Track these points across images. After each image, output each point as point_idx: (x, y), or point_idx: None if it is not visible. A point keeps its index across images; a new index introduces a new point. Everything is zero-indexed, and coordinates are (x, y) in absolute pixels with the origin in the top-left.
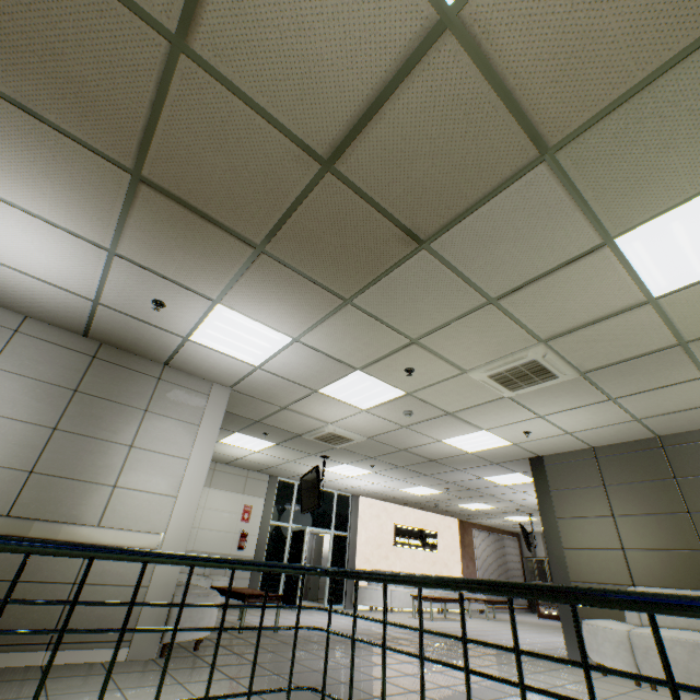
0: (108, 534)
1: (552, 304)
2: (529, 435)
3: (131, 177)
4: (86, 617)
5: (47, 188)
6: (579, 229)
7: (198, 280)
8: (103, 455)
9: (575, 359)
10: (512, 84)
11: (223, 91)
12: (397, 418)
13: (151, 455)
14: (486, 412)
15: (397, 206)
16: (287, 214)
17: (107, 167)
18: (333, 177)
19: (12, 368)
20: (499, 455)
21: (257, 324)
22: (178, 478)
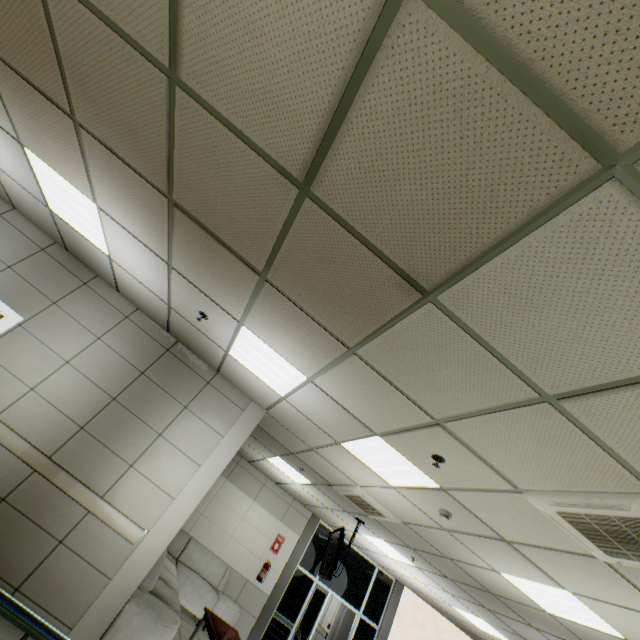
0: (105, 508)
1: None
2: None
3: (169, 202)
4: (53, 580)
5: (129, 210)
6: None
7: (225, 299)
8: (136, 434)
9: None
10: (526, 52)
11: (209, 116)
12: (433, 513)
13: (172, 449)
14: (565, 565)
15: (386, 241)
16: (279, 243)
17: (154, 193)
18: (312, 203)
19: (111, 343)
20: None
21: (275, 353)
22: (184, 481)
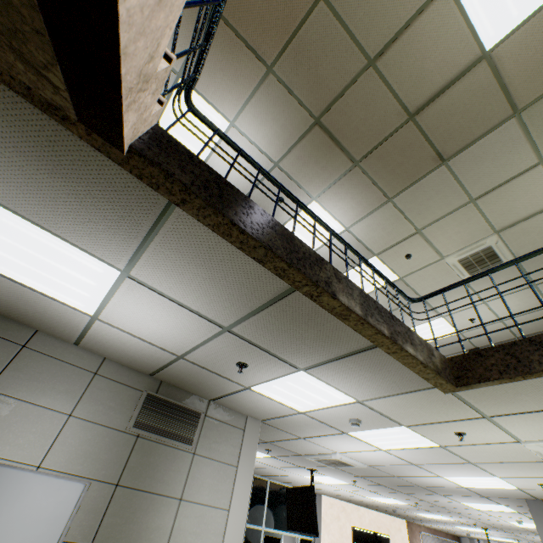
0: None
1: (506, 203)
2: (473, 323)
3: (313, 122)
4: None
5: (268, 127)
6: (526, 154)
7: (312, 184)
8: None
9: (514, 247)
10: (506, 81)
11: (380, 82)
12: (384, 303)
13: None
14: (447, 298)
15: (437, 139)
16: (379, 144)
17: (305, 117)
18: (411, 123)
19: None
20: (446, 346)
21: (329, 216)
22: None
